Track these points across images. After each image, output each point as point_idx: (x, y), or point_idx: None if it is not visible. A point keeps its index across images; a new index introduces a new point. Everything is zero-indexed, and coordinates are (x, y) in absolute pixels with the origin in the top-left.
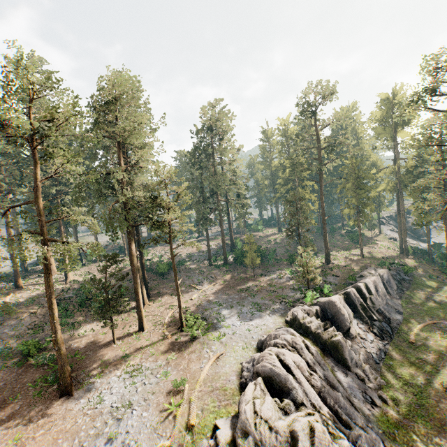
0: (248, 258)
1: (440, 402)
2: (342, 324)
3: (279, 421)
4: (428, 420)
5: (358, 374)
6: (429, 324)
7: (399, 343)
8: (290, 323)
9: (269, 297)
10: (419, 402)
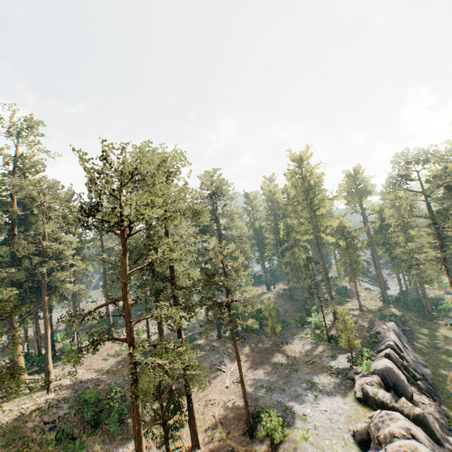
0: (269, 326)
1: None
2: (405, 391)
3: None
4: None
5: (449, 447)
6: None
7: (446, 400)
8: (364, 401)
9: (313, 370)
10: None
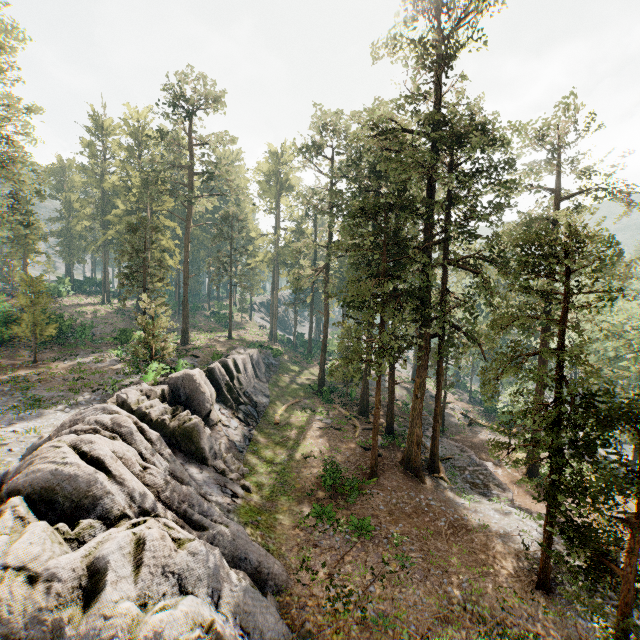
0: (24, 323)
1: (301, 472)
2: (201, 407)
3: (60, 557)
4: (291, 494)
5: (218, 466)
6: (293, 404)
7: (265, 426)
8: None
9: (70, 386)
10: (283, 480)
